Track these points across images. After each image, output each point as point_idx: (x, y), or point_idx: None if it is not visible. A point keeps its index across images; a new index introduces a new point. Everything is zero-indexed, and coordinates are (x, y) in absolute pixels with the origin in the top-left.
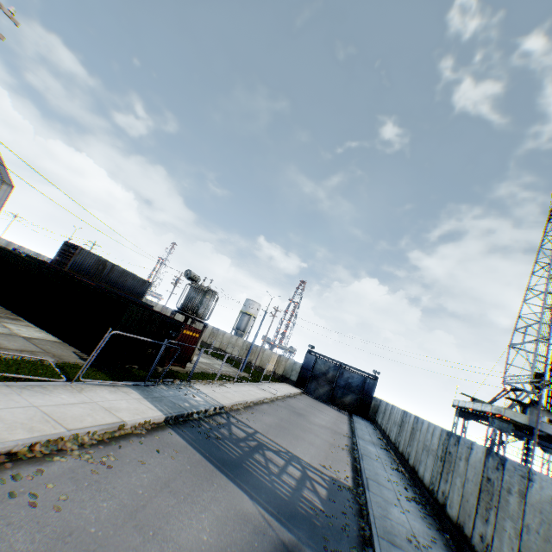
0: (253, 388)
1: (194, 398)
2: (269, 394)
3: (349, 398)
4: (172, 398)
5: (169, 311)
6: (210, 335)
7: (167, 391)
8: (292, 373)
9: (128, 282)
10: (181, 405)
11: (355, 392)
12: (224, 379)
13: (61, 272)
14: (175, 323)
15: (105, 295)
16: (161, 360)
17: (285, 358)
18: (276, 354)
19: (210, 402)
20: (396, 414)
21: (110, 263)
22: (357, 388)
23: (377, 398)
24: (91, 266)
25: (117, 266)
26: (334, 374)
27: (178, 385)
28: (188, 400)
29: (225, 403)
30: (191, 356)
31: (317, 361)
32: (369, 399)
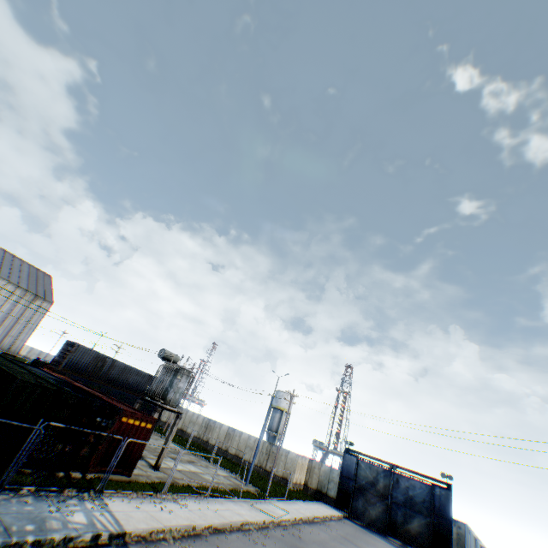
0: (238, 506)
1: (69, 517)
2: (263, 516)
3: (416, 522)
4: (14, 514)
5: (184, 412)
6: (226, 438)
7: (26, 504)
8: (330, 485)
9: (131, 379)
10: (11, 528)
11: (423, 512)
12: (194, 493)
13: (14, 362)
14: (106, 407)
15: (6, 372)
16: (83, 462)
17: (317, 462)
18: (304, 456)
19: (98, 524)
20: (471, 547)
21: (111, 359)
22: (424, 504)
23: (458, 520)
24: (89, 363)
25: (118, 361)
26: (386, 483)
27: (73, 496)
28: (48, 520)
29: (135, 526)
30: (159, 460)
31: (360, 464)
32: (446, 524)
